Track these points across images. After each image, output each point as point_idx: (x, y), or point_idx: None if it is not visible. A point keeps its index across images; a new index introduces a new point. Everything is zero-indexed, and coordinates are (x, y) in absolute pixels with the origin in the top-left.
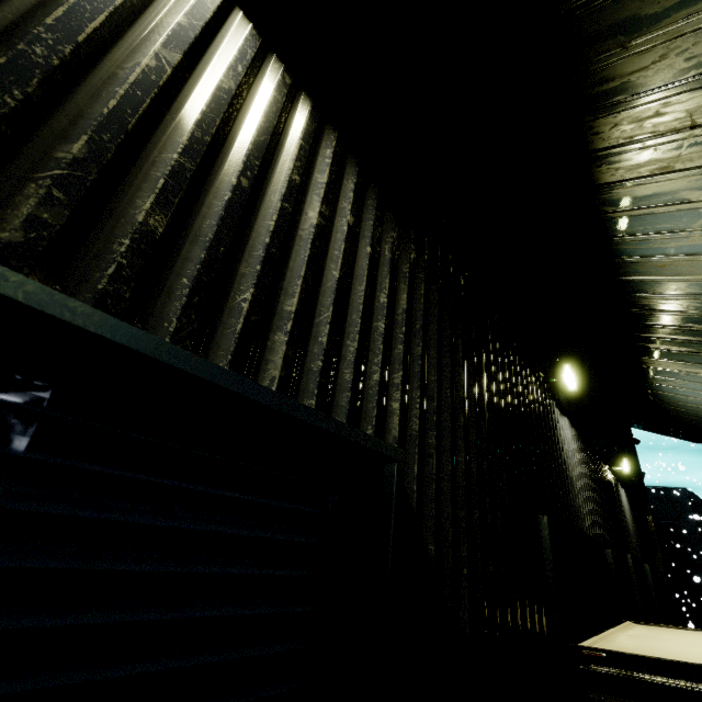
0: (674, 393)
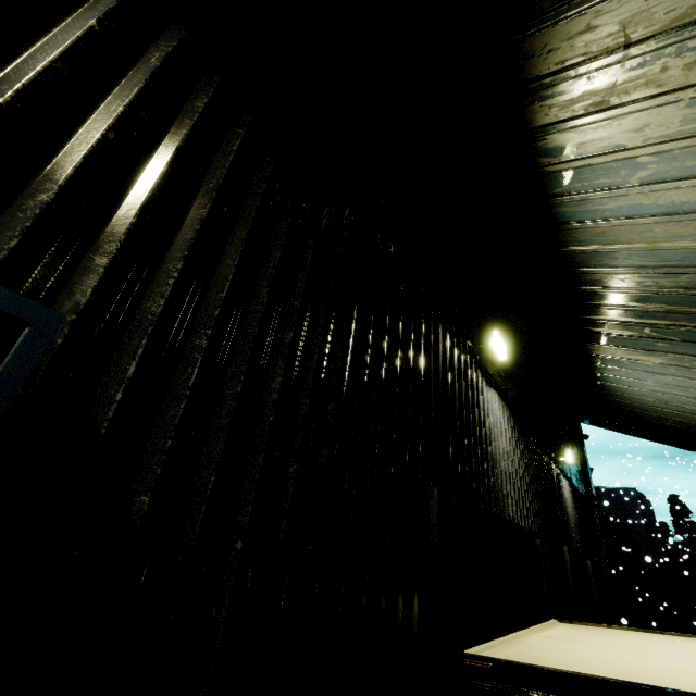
0: (619, 383)
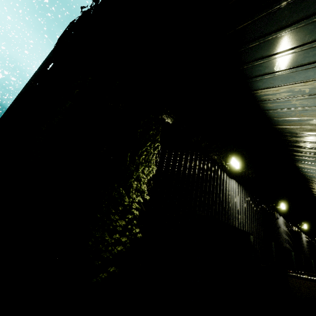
0: None
